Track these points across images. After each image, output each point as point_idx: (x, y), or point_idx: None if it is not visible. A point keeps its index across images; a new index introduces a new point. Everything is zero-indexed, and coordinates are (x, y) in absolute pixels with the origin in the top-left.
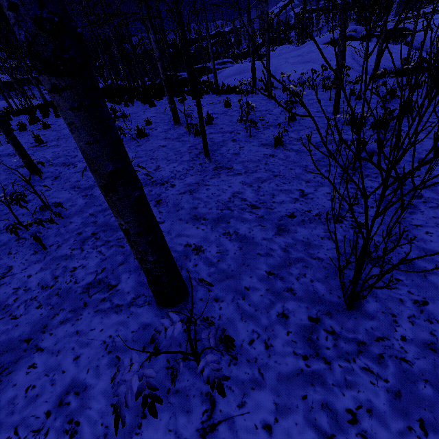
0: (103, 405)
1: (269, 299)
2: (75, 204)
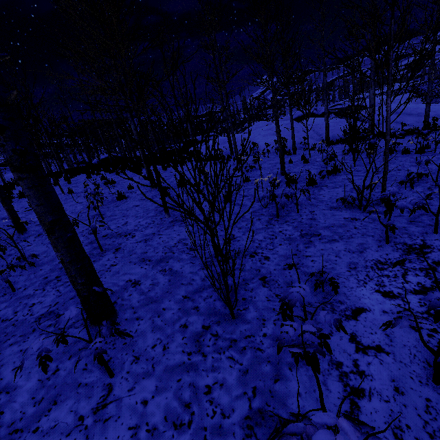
0: (26, 398)
1: (178, 315)
2: (49, 255)
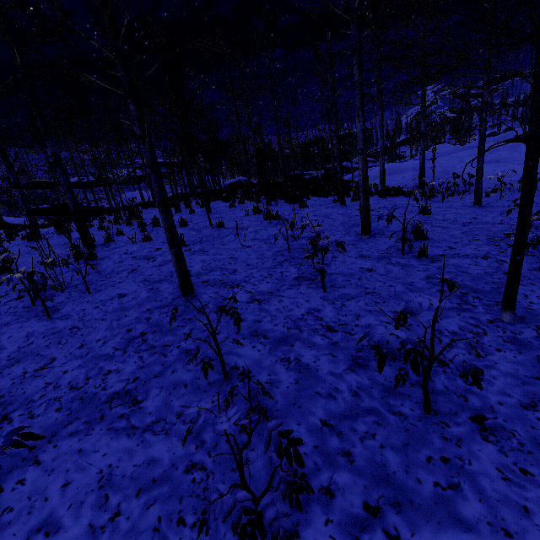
0: None
1: None
2: (276, 379)
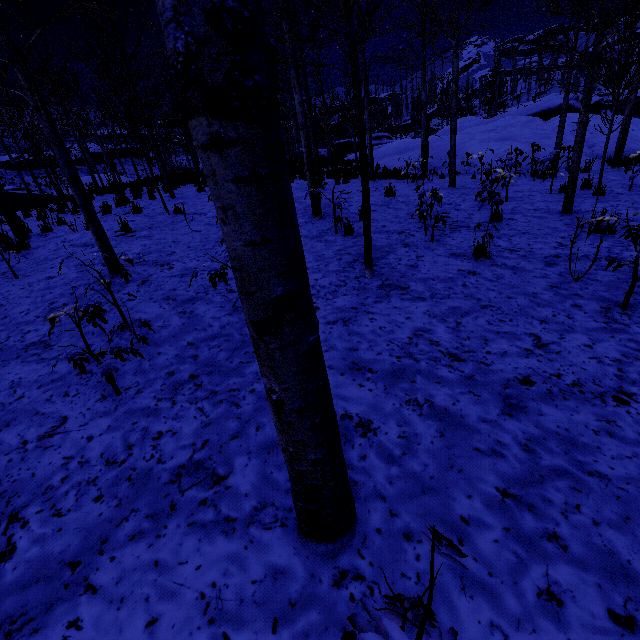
0: None
1: (514, 552)
2: (168, 324)
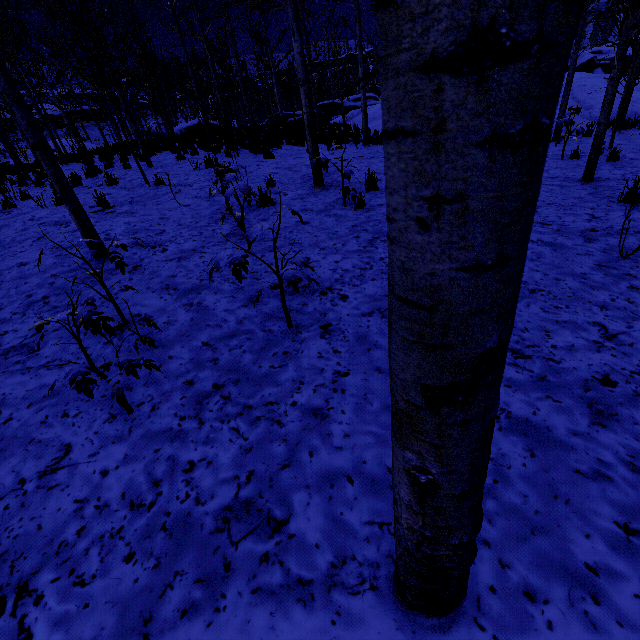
0: None
1: None
2: (174, 319)
